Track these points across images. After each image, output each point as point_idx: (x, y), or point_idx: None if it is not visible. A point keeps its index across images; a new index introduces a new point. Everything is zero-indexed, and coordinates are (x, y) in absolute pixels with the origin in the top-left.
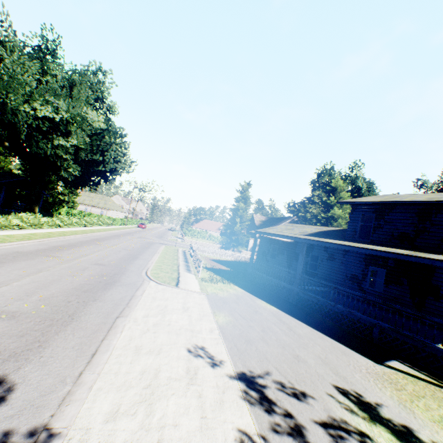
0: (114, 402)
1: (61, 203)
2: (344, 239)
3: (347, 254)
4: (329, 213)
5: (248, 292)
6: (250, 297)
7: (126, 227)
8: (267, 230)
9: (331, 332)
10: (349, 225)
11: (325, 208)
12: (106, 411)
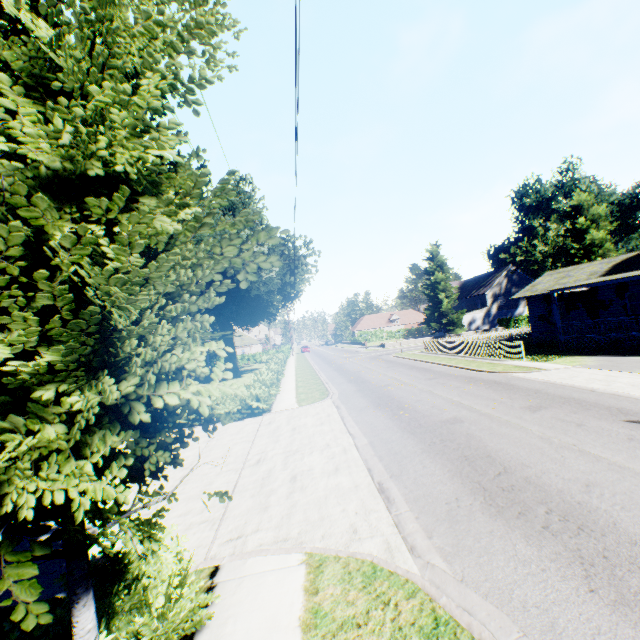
0: None
1: (215, 355)
2: None
3: None
4: (585, 241)
5: (599, 356)
6: (614, 358)
7: (297, 356)
8: (534, 289)
9: None
10: None
11: (574, 237)
12: None
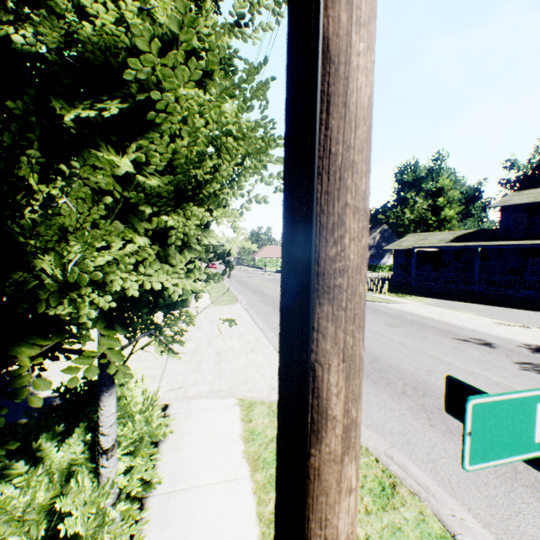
0: (526, 339)
1: None
2: (498, 239)
3: (502, 252)
4: (440, 216)
5: (436, 299)
6: (446, 301)
7: None
8: (401, 245)
9: (534, 310)
10: (501, 226)
11: (433, 211)
12: (531, 340)
